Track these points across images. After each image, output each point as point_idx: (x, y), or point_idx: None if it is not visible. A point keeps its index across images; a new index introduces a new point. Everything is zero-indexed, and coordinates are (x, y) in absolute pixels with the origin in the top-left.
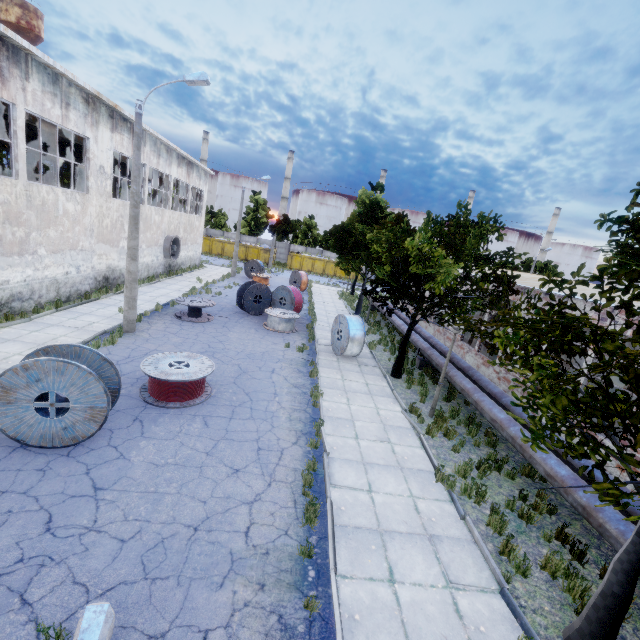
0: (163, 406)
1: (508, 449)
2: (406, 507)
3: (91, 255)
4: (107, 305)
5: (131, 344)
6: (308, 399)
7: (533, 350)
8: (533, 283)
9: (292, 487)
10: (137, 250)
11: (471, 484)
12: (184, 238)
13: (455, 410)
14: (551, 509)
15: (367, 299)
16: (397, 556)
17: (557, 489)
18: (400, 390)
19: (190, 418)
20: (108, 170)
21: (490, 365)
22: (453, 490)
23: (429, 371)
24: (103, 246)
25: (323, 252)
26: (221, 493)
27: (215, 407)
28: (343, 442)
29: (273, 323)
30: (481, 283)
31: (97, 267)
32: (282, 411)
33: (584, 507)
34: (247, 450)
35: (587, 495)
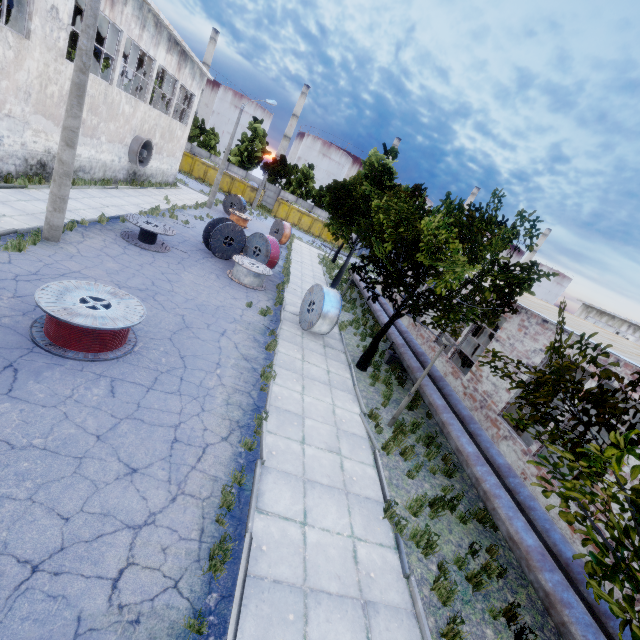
0: (58, 354)
1: (463, 481)
2: (343, 553)
3: (23, 127)
4: (34, 198)
5: (46, 257)
6: (257, 379)
7: (584, 426)
8: (529, 303)
9: (204, 507)
10: (76, 134)
11: (423, 532)
12: (159, 145)
13: (416, 423)
14: (501, 573)
15: (348, 271)
16: (319, 634)
17: (518, 558)
18: (363, 386)
19: (92, 378)
20: (64, 17)
21: (459, 377)
22: (402, 535)
23: (396, 369)
24: (43, 120)
25: (314, 208)
26: (98, 506)
27: (133, 368)
28: (286, 446)
29: (239, 273)
30: (487, 293)
31: (30, 146)
32: (220, 389)
33: (548, 594)
34: (158, 440)
35: (554, 580)
